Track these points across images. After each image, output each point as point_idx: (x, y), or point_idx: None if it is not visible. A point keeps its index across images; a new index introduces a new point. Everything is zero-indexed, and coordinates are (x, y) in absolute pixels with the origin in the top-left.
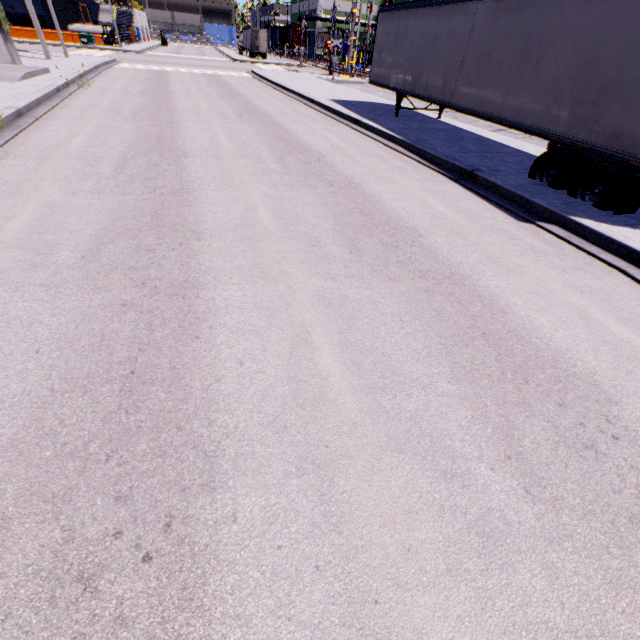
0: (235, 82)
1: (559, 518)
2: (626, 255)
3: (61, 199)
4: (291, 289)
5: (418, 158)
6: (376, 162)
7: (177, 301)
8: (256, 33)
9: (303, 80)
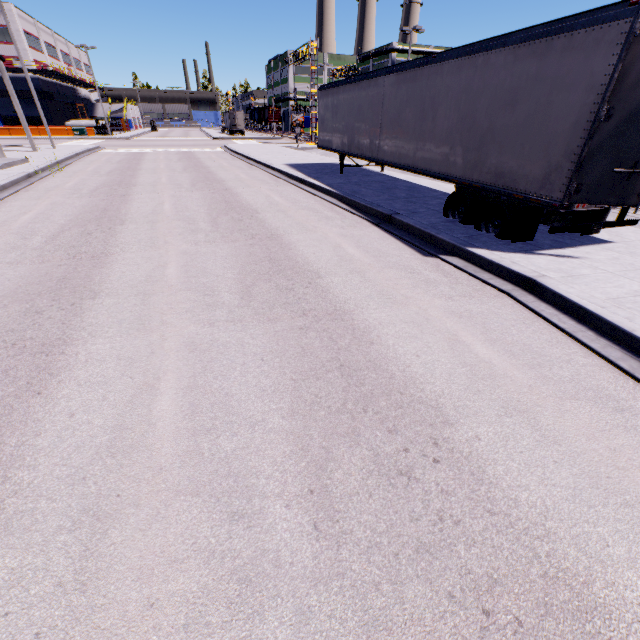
0: (205, 156)
1: (338, 554)
2: (514, 279)
3: None
4: (163, 338)
5: (348, 208)
6: (307, 214)
7: (39, 359)
8: (234, 115)
9: (269, 150)
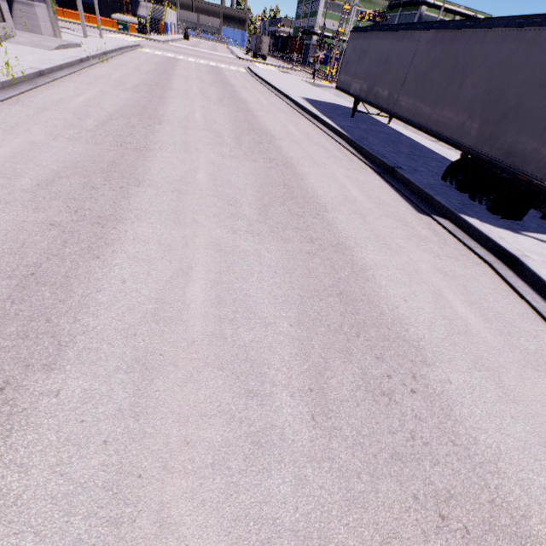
0: (230, 74)
1: (330, 443)
2: (498, 252)
3: (43, 140)
4: (195, 234)
5: (355, 152)
6: (318, 150)
7: (96, 228)
8: (260, 38)
9: (287, 80)
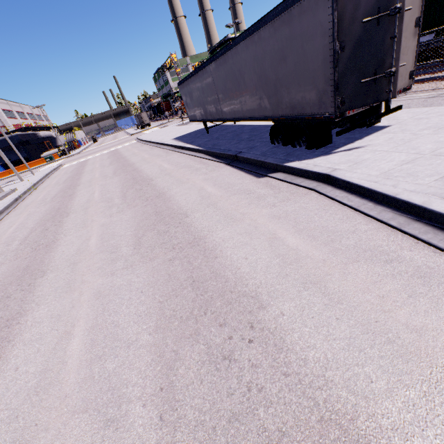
0: (124, 150)
1: (174, 437)
2: (317, 177)
3: None
4: (81, 293)
5: (210, 157)
6: (184, 171)
7: (3, 331)
8: (140, 116)
9: (164, 132)
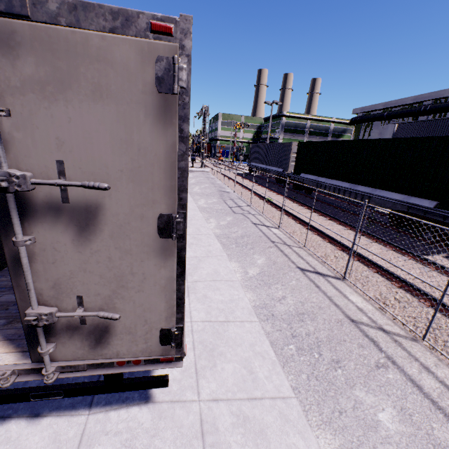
0: None
1: None
2: None
3: None
4: None
5: None
6: None
7: None
8: None
9: None
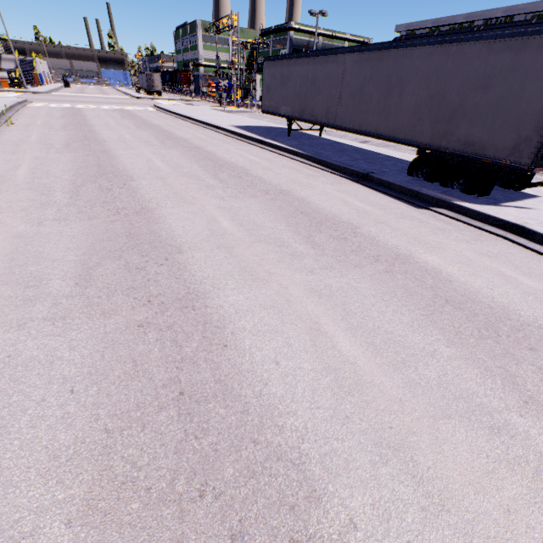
0: (145, 115)
1: None
2: (501, 225)
3: (28, 229)
4: (283, 286)
5: (321, 167)
6: (291, 172)
7: (189, 313)
8: (151, 76)
9: (201, 111)
